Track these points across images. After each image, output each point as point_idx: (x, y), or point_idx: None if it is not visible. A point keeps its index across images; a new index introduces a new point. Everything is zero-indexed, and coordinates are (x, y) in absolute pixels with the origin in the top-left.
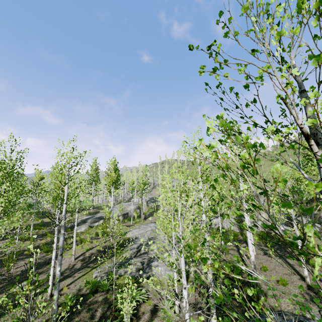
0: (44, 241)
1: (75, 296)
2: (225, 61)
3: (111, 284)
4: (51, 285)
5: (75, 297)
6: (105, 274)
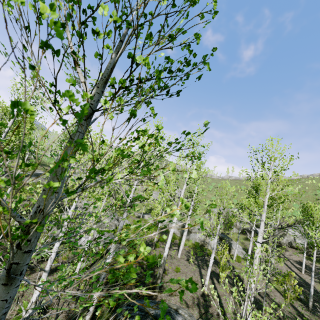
0: None
1: None
2: None
3: None
4: None
5: None
6: None
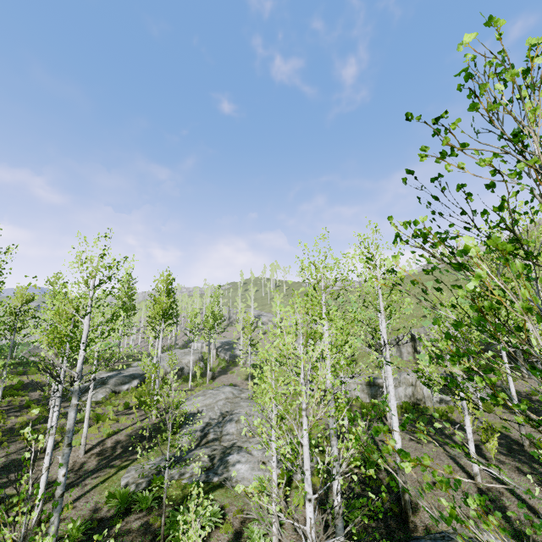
0: (23, 419)
1: (88, 522)
2: (463, 144)
3: (156, 496)
4: (41, 503)
5: (88, 524)
6: (144, 479)
